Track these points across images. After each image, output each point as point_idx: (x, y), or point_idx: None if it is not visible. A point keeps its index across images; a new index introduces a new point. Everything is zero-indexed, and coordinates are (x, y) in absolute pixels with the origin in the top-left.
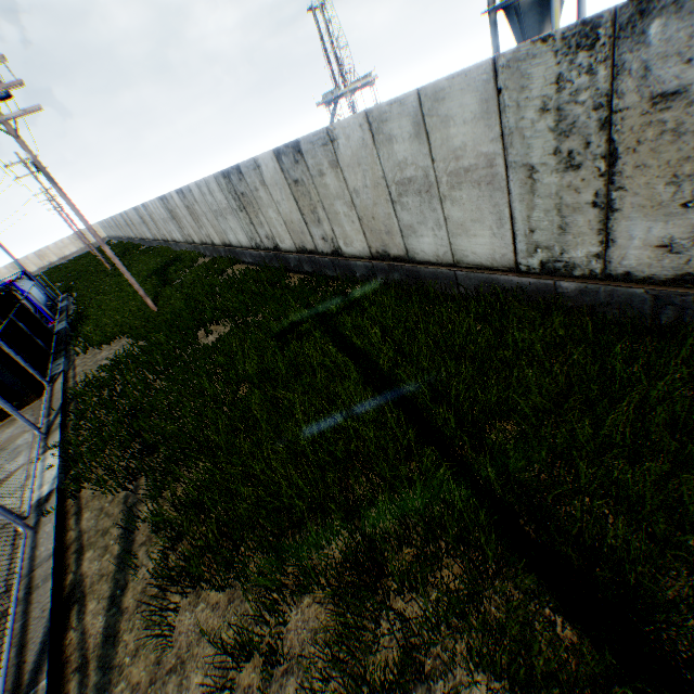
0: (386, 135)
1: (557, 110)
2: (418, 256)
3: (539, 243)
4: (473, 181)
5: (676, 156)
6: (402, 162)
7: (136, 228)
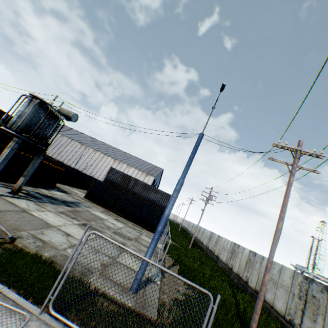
0: (273, 266)
1: (300, 285)
2: (265, 297)
3: (290, 312)
4: (283, 288)
5: (313, 308)
6: (273, 273)
7: (193, 229)
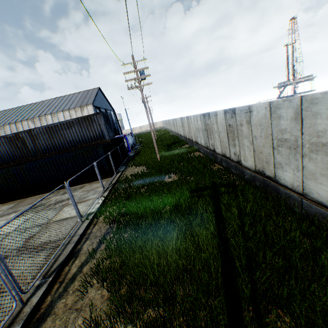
0: (277, 114)
1: None
2: (280, 180)
3: None
4: (326, 152)
5: None
6: (283, 129)
7: (171, 126)
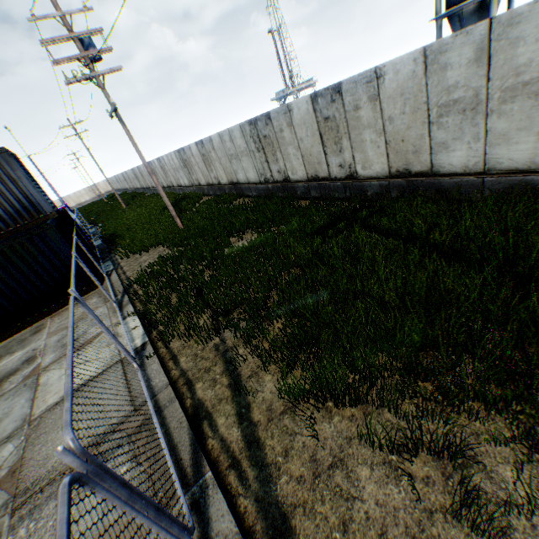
0: (441, 64)
1: None
2: (442, 169)
3: None
4: (529, 93)
5: None
6: (452, 86)
7: (143, 179)
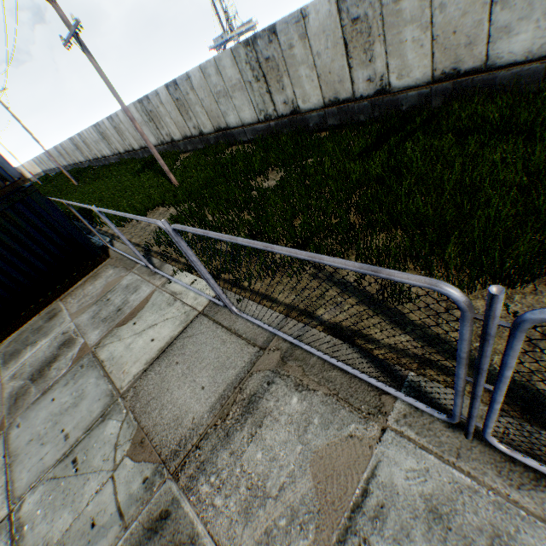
0: None
1: None
2: (499, 61)
3: None
4: None
5: None
6: None
7: (89, 149)
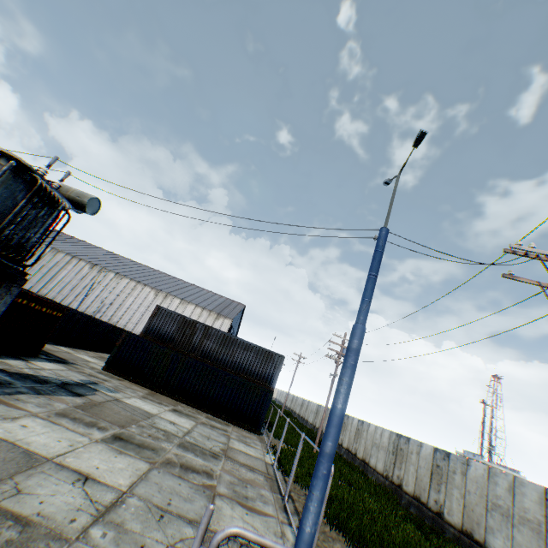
0: (494, 479)
1: None
2: (489, 547)
3: None
4: (529, 525)
5: None
6: (498, 495)
7: (305, 410)
